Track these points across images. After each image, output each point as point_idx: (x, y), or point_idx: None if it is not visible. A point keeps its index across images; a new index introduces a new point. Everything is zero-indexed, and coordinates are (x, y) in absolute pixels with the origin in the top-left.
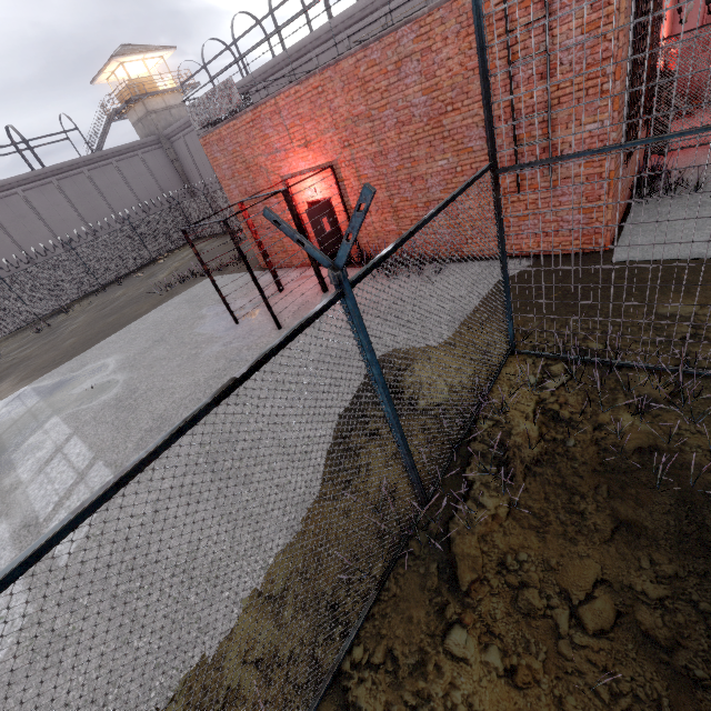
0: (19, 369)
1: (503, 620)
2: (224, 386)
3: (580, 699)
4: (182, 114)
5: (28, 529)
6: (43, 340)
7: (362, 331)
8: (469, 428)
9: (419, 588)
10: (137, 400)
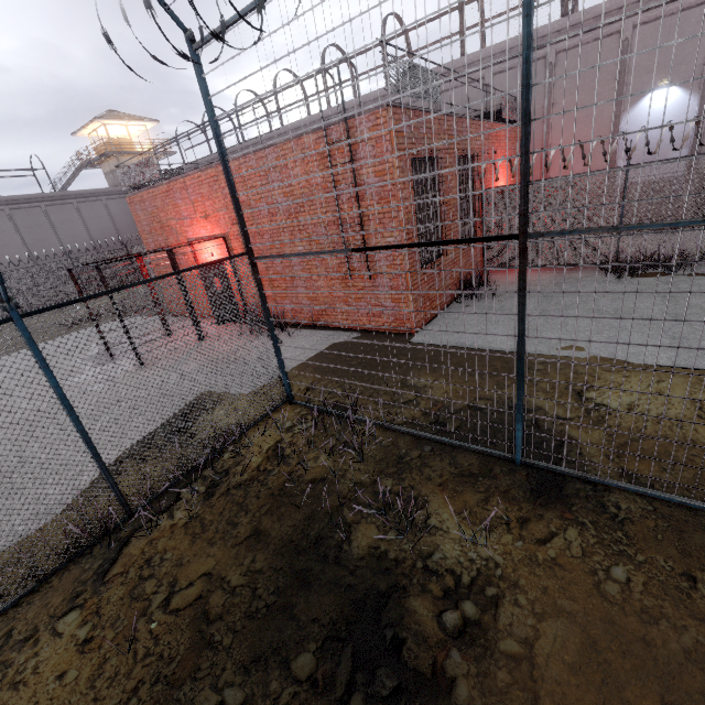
0: None
1: (115, 603)
2: None
3: (120, 659)
4: None
5: None
6: None
7: (34, 350)
8: (211, 457)
9: (74, 580)
10: None
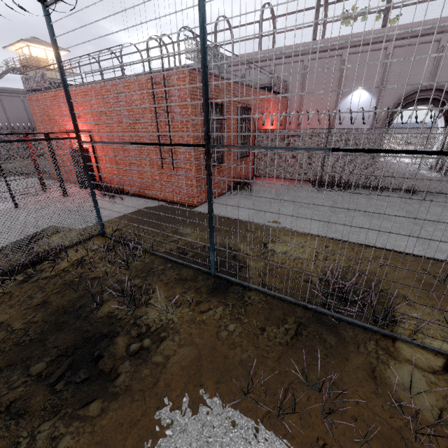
0: None
1: None
2: None
3: None
4: None
5: None
6: None
7: None
8: (35, 261)
9: None
10: None
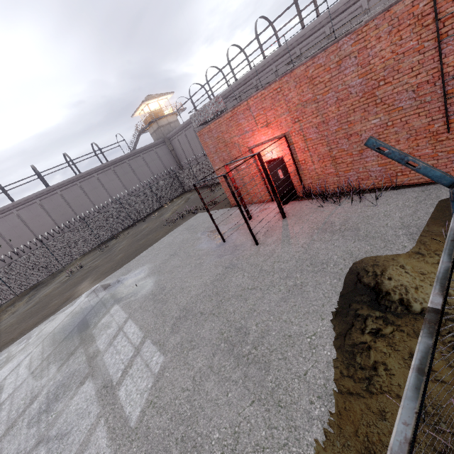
0: (93, 273)
1: None
2: (431, 320)
3: None
4: (176, 126)
5: (106, 389)
6: (105, 255)
7: None
8: None
9: None
10: (166, 295)
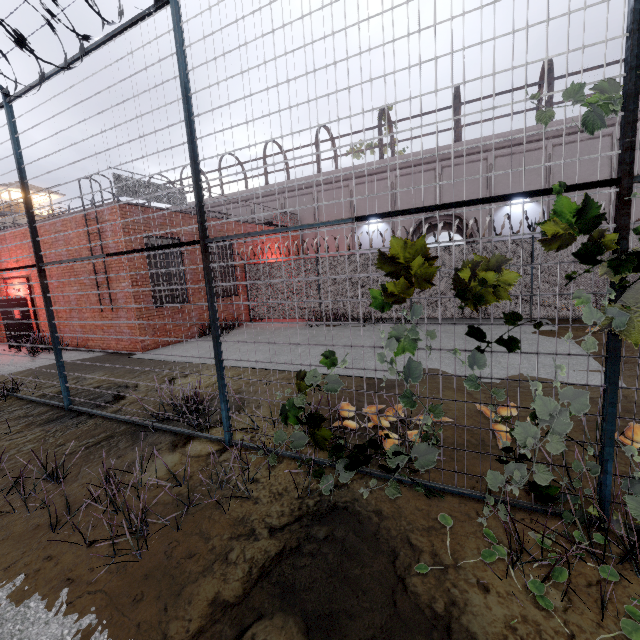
0: None
1: None
2: None
3: None
4: None
5: None
6: None
7: None
8: None
9: None
10: None
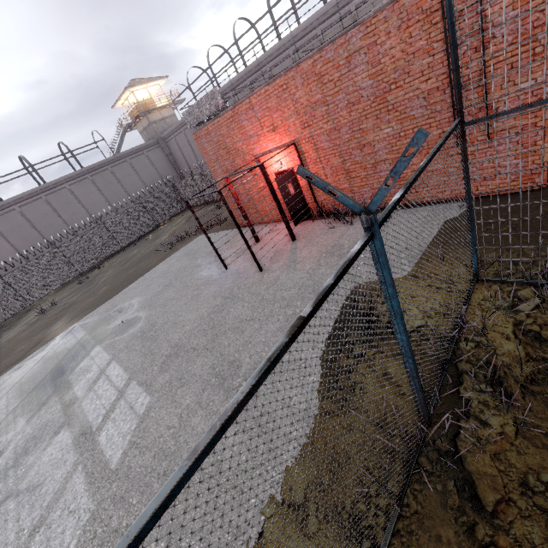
0: (69, 311)
1: (544, 546)
2: (295, 325)
3: None
4: (173, 122)
5: (85, 436)
6: (85, 289)
7: (387, 268)
8: (453, 349)
9: (440, 505)
10: (157, 332)
